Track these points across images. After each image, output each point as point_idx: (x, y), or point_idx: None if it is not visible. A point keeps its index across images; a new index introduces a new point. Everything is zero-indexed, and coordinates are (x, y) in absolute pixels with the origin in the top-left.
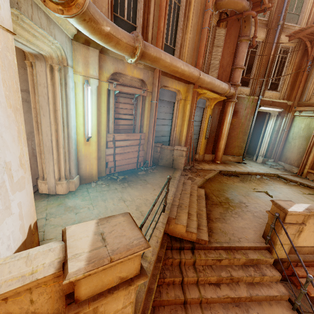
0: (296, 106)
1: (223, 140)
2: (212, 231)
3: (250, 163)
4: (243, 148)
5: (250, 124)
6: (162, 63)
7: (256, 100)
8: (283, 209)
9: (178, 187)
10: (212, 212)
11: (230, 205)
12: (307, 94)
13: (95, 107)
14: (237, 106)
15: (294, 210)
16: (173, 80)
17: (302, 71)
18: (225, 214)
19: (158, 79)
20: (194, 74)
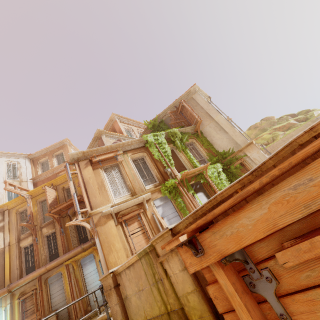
0: None
1: None
2: None
3: None
4: None
5: None
6: (20, 284)
7: None
8: None
9: None
10: None
11: None
12: None
13: (9, 315)
14: None
15: None
16: (53, 270)
17: None
18: None
19: (38, 280)
20: (41, 271)
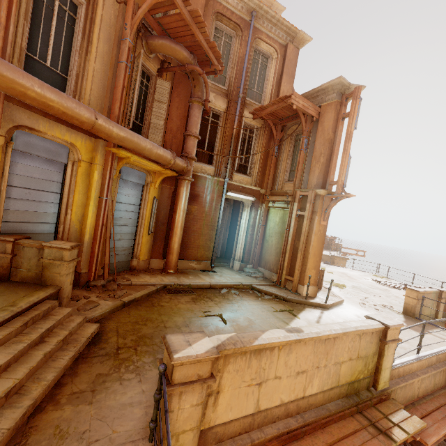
0: (269, 195)
1: (177, 235)
2: (26, 439)
3: (223, 271)
4: (211, 249)
5: (217, 215)
6: None
7: (222, 183)
8: (169, 355)
9: (4, 328)
10: (78, 377)
11: (137, 352)
12: (279, 182)
13: None
14: (198, 188)
15: (187, 354)
16: (53, 122)
17: (271, 155)
18: (108, 376)
19: None
20: (78, 113)
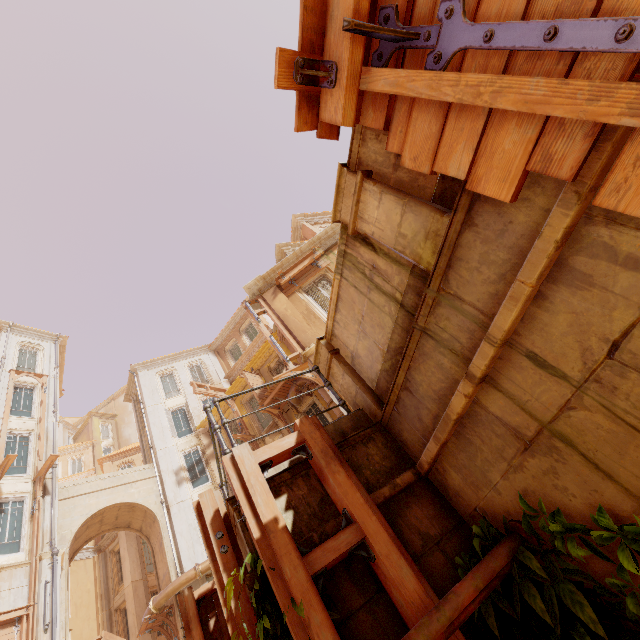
0: None
1: None
2: None
3: None
4: None
5: None
6: None
7: None
8: None
9: None
10: None
11: None
12: None
13: None
14: None
15: None
16: None
17: None
18: None
19: None
20: None
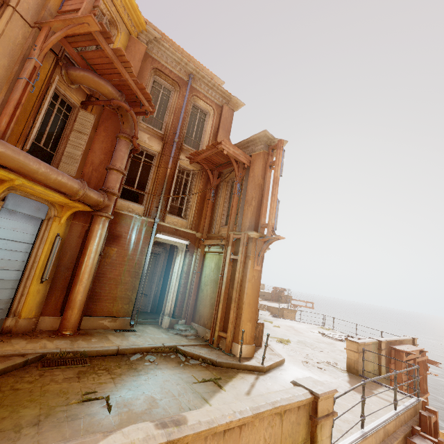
0: (204, 239)
1: (82, 283)
2: None
3: (146, 330)
4: (131, 302)
5: (144, 259)
6: None
7: (151, 223)
8: None
9: None
10: None
11: None
12: (216, 226)
13: None
14: (120, 227)
15: None
16: None
17: (208, 199)
18: None
19: None
20: None
